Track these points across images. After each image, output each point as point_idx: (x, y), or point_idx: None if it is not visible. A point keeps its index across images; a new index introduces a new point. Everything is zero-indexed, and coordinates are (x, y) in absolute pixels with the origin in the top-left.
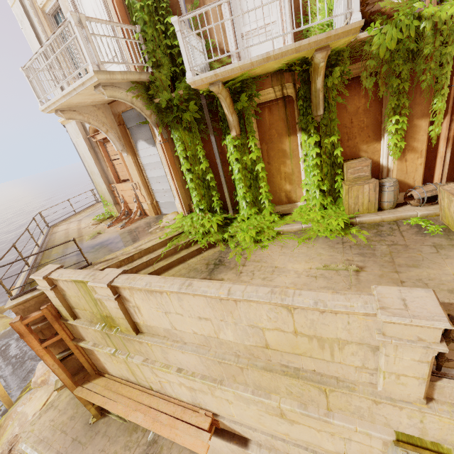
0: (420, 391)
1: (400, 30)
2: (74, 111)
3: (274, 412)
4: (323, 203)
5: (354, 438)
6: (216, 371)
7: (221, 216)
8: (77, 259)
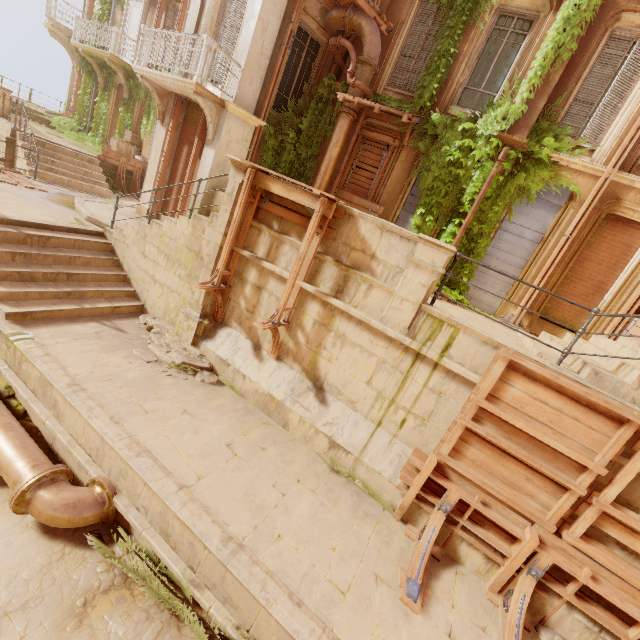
0: None
1: None
2: (57, 35)
3: None
4: None
5: None
6: None
7: (78, 127)
8: None
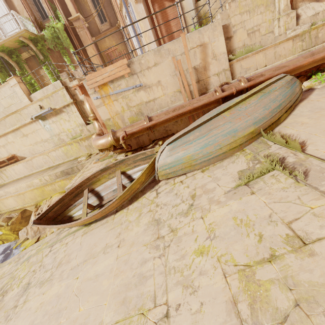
0: (27, 98)
1: (50, 31)
2: None
3: (22, 135)
4: None
5: (37, 128)
6: (2, 128)
7: None
8: None
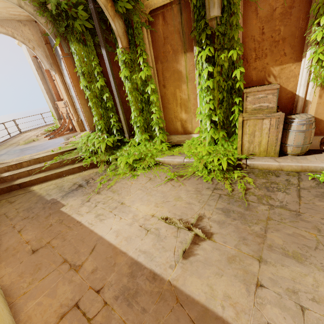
0: None
1: None
2: None
3: None
4: (215, 138)
5: None
6: None
7: (114, 138)
8: None
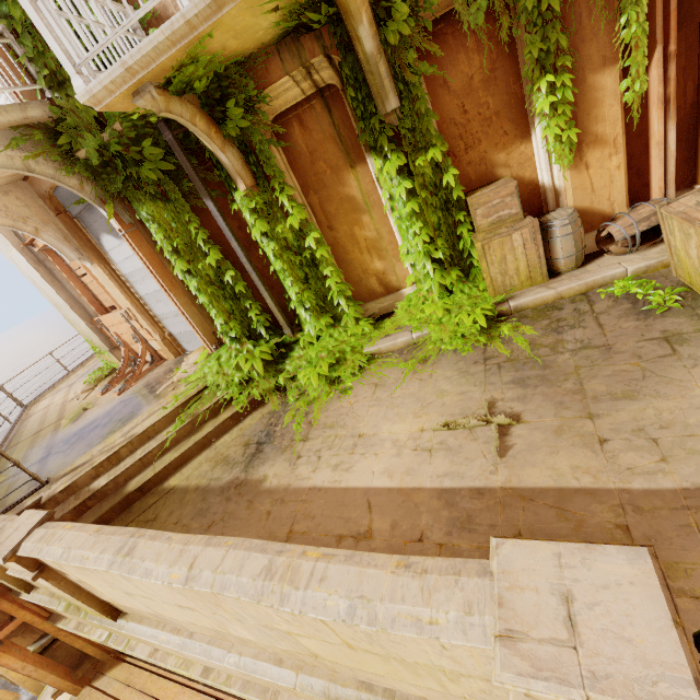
0: None
1: None
2: None
3: None
4: (445, 284)
5: None
6: (259, 679)
7: (270, 344)
8: (37, 470)
